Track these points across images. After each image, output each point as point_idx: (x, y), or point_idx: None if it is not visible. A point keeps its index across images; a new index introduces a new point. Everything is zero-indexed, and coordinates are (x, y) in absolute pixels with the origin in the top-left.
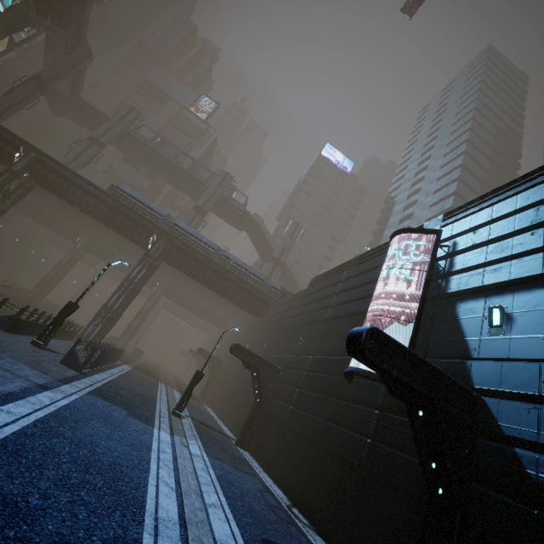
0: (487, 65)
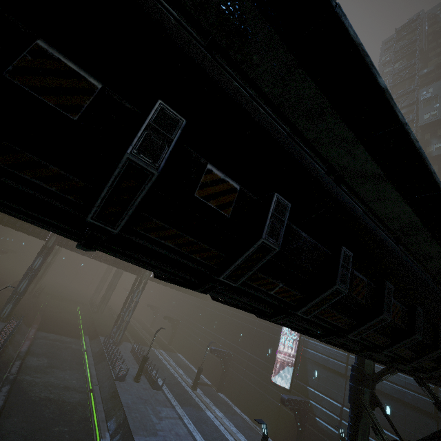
0: None
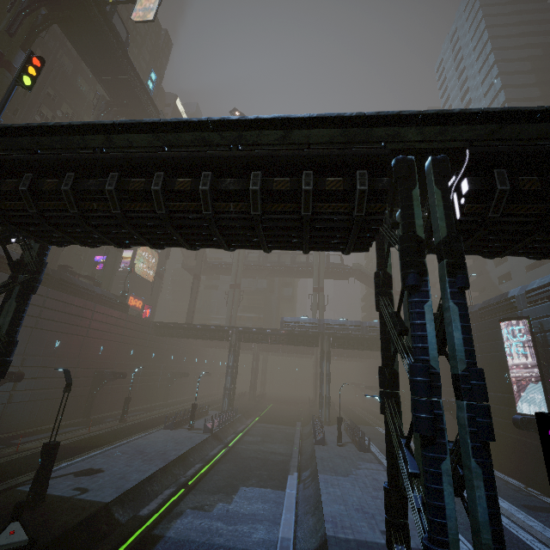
0: (482, 4)
